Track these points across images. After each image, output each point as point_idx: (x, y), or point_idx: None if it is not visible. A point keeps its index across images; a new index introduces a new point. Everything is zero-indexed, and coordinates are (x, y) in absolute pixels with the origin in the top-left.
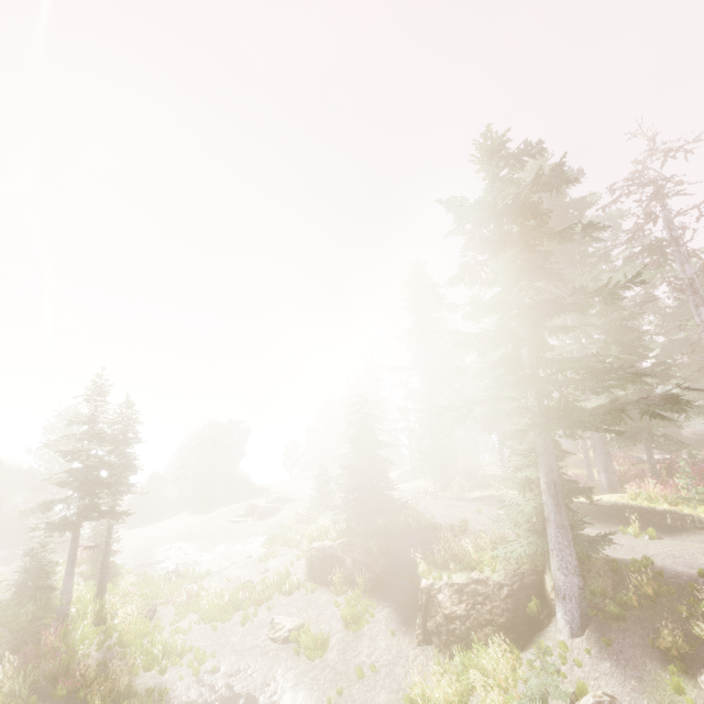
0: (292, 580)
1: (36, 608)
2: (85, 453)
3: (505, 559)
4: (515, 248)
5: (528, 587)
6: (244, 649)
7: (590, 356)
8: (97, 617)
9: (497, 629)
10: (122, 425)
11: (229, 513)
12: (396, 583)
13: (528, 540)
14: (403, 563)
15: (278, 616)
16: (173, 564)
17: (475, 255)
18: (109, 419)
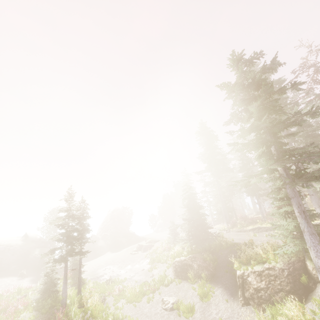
0: (167, 278)
1: (52, 301)
2: (67, 225)
3: (281, 255)
4: (261, 98)
5: (298, 269)
6: (151, 315)
7: (309, 145)
8: (79, 304)
9: (286, 293)
10: (81, 211)
11: (129, 250)
12: (222, 275)
13: (293, 244)
14: (223, 264)
15: (165, 297)
16: (108, 277)
17: (237, 108)
18: (75, 208)
